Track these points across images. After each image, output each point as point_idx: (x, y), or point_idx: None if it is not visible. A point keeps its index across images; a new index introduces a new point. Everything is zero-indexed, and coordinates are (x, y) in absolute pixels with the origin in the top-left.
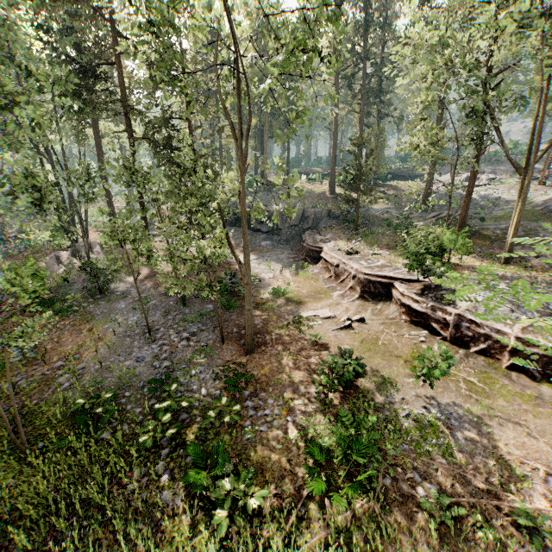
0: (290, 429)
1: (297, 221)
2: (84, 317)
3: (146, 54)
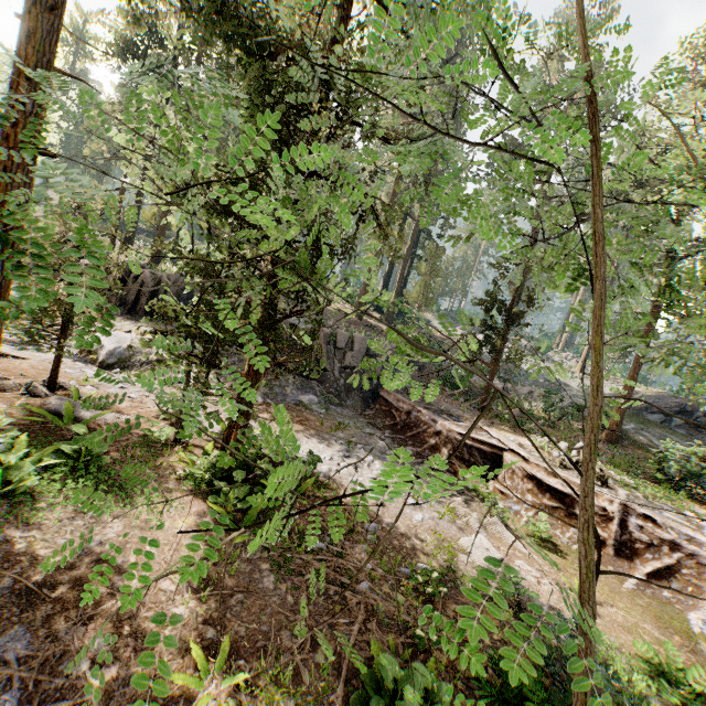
0: None
1: (358, 360)
2: None
3: None
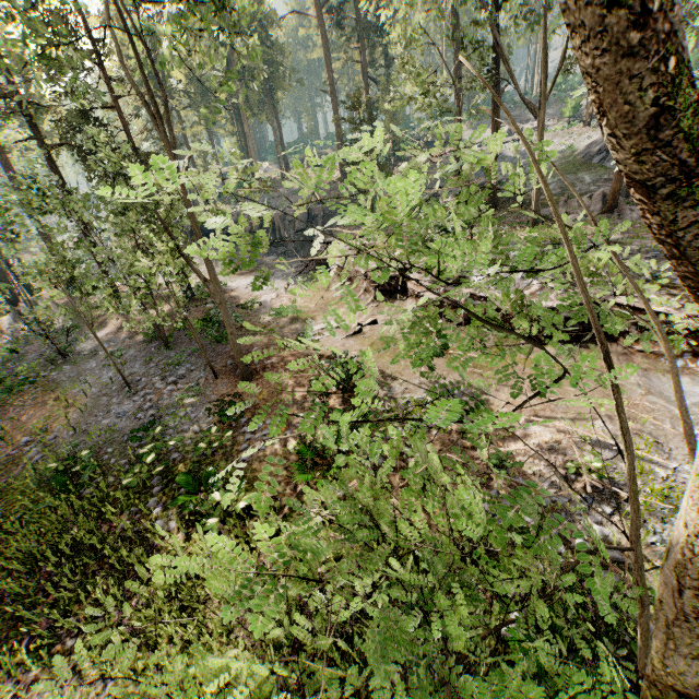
0: (288, 442)
1: (303, 224)
2: (47, 388)
3: (1, 27)
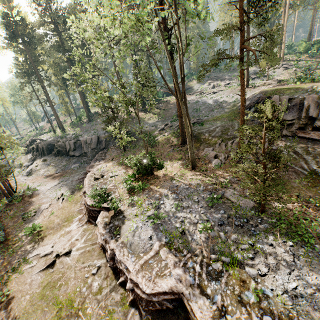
0: None
1: (94, 145)
2: None
3: None
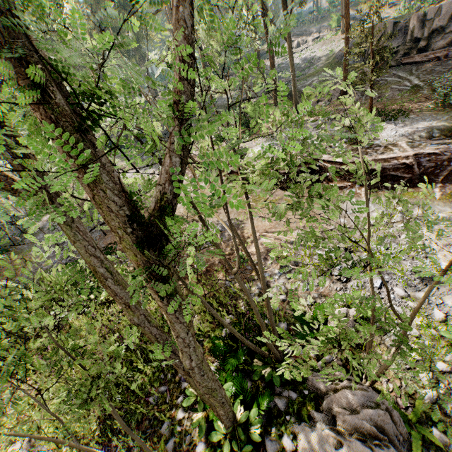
0: None
1: (165, 130)
2: (17, 253)
3: None
